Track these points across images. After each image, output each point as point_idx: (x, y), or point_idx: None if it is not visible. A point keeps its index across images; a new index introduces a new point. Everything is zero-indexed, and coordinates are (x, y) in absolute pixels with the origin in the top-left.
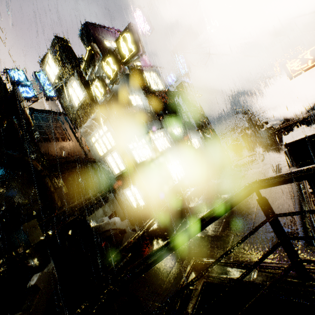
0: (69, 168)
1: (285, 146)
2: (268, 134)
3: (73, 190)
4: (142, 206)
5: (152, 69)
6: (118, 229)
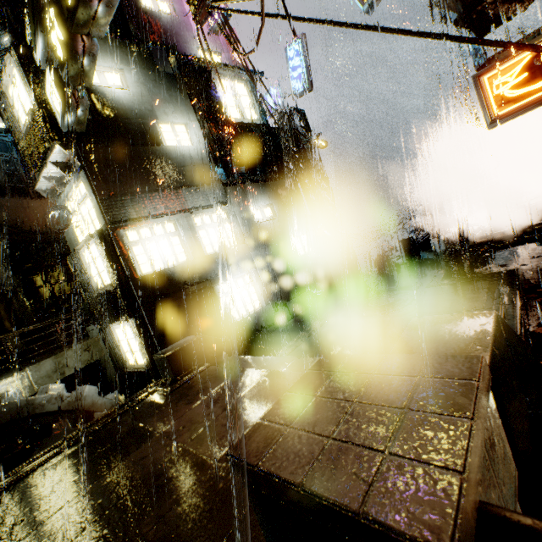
0: (47, 255)
1: (231, 466)
2: (445, 250)
3: (61, 296)
4: (139, 367)
5: (235, 73)
6: (70, 411)
